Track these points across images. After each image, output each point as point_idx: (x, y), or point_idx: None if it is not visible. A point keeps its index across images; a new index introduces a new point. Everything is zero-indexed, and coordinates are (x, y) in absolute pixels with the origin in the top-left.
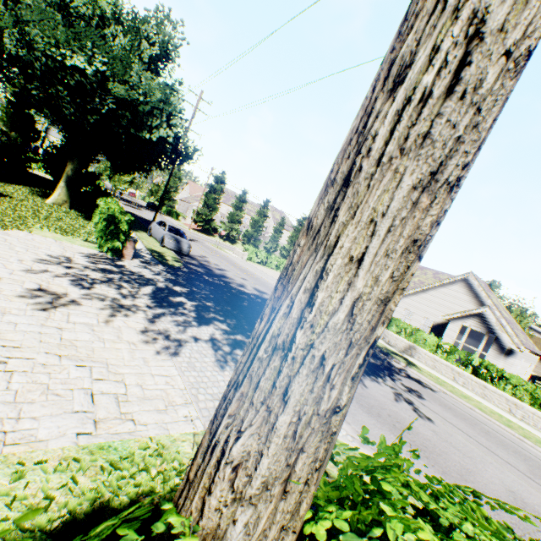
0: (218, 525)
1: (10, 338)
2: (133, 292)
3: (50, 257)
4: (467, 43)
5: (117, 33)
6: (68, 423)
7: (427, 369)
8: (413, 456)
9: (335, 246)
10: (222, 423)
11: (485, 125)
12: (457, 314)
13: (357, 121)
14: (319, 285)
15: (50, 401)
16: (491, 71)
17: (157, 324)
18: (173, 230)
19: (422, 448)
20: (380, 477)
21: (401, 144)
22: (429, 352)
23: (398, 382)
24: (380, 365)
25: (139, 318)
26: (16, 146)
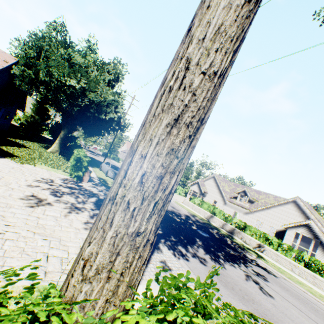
0: (73, 295)
1: (10, 220)
2: (84, 200)
3: (42, 179)
4: (185, 70)
5: (94, 70)
6: (29, 271)
7: (272, 261)
8: (215, 290)
9: (136, 151)
10: (86, 242)
11: (200, 100)
12: (291, 224)
13: (153, 100)
14: (129, 168)
15: (23, 257)
16: (197, 79)
17: (95, 219)
18: (114, 167)
19: (263, 315)
20: (182, 292)
21: (162, 108)
22: (273, 249)
23: (249, 268)
24: (238, 256)
25: (84, 215)
26: (37, 123)
